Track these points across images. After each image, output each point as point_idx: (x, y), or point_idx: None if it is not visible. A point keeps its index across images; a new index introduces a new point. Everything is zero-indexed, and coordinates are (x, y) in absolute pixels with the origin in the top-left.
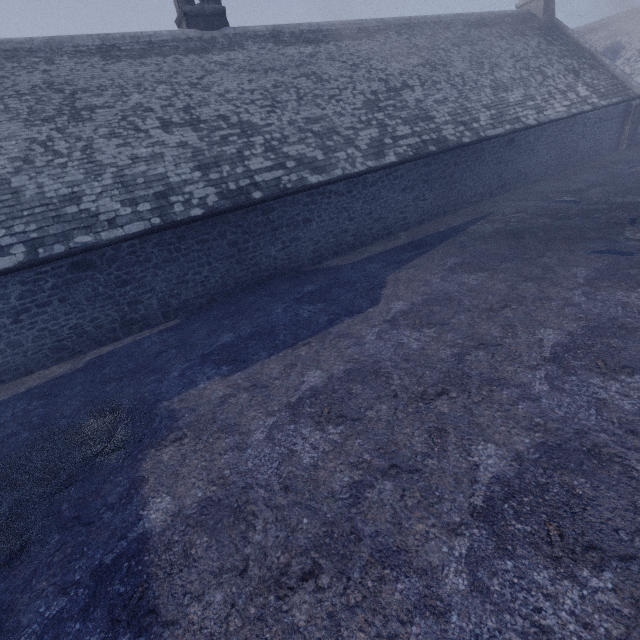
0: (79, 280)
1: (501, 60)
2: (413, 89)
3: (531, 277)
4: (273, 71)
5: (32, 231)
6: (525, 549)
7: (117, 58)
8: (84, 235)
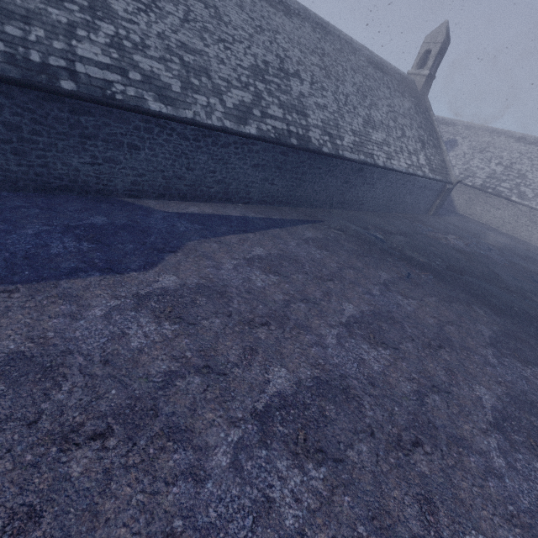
0: None
1: (380, 103)
2: (302, 82)
3: (309, 298)
4: None
5: None
6: None
7: None
8: None
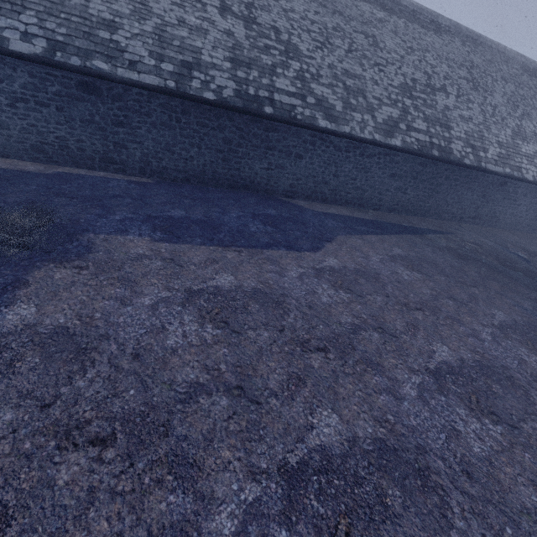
0: (81, 99)
1: (534, 113)
2: (448, 96)
3: (455, 298)
4: (340, 15)
5: (60, 34)
6: (307, 528)
7: None
8: (103, 62)
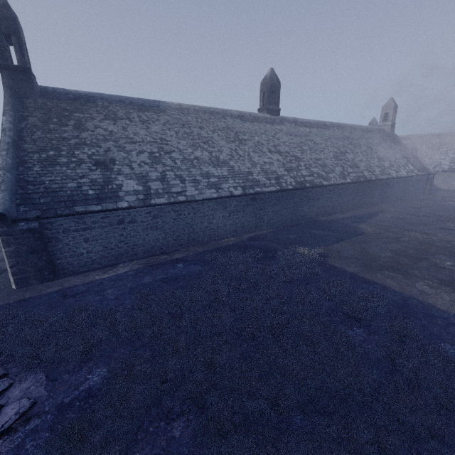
0: (250, 204)
1: (378, 148)
2: (349, 154)
3: (420, 232)
4: (298, 136)
5: (241, 183)
6: None
7: (245, 121)
8: (257, 188)
